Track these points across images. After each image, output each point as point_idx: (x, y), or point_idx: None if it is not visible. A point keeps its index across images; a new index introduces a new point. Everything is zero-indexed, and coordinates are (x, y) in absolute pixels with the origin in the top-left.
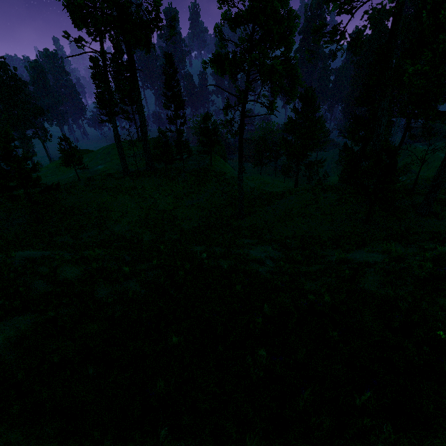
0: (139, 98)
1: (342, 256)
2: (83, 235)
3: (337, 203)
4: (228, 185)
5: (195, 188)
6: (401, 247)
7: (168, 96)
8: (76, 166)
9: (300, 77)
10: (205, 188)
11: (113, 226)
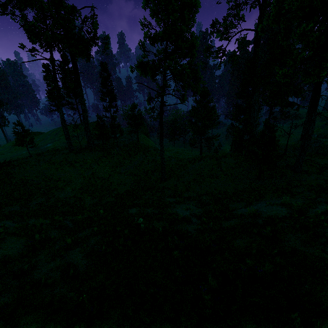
0: (81, 93)
1: (253, 210)
2: (31, 204)
3: (235, 166)
4: (152, 155)
5: (127, 159)
6: (290, 198)
7: (104, 92)
8: (29, 145)
9: (201, 78)
10: (135, 158)
11: (58, 194)
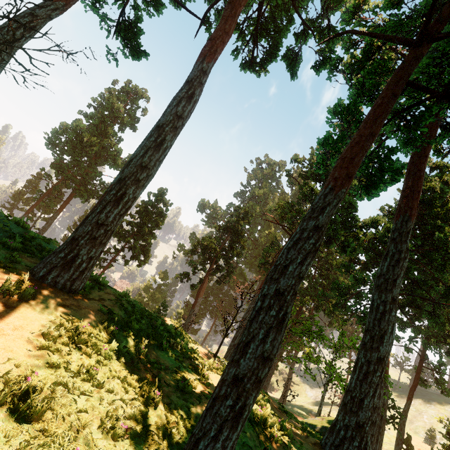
0: (56, 216)
1: None
2: None
3: None
4: None
5: None
6: None
7: (77, 224)
8: None
9: (148, 258)
10: None
11: None
